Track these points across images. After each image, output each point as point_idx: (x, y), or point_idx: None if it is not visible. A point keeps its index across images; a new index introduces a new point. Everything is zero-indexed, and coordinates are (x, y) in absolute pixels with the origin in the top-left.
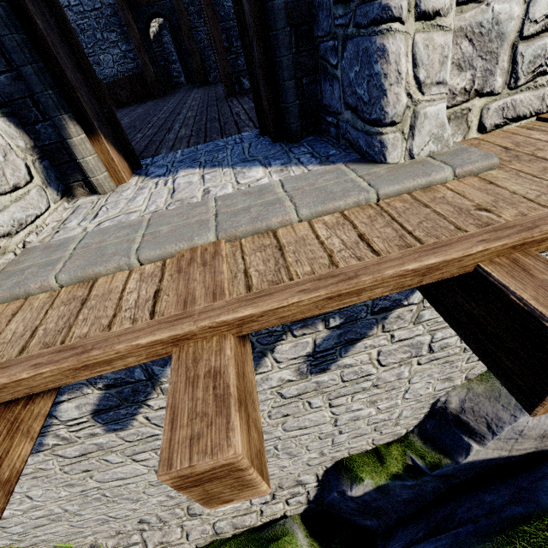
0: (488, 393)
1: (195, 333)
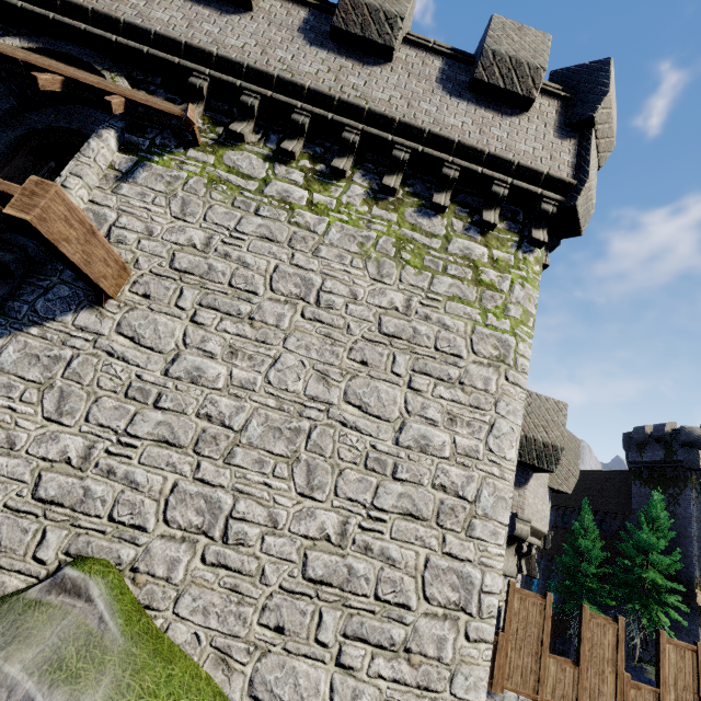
0: None
1: None
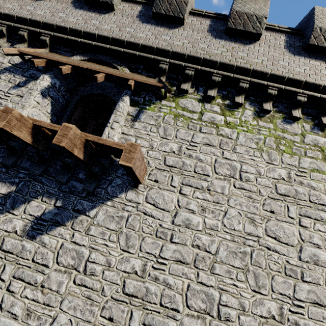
0: None
1: (29, 118)
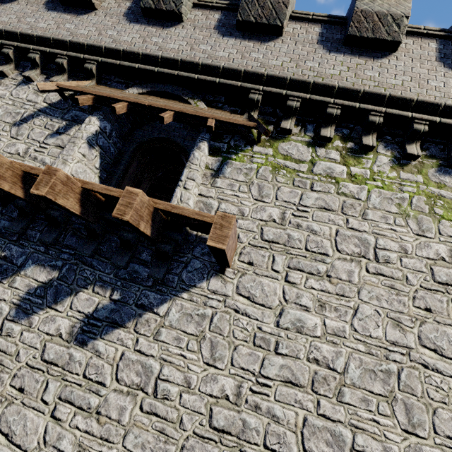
0: None
1: (76, 180)
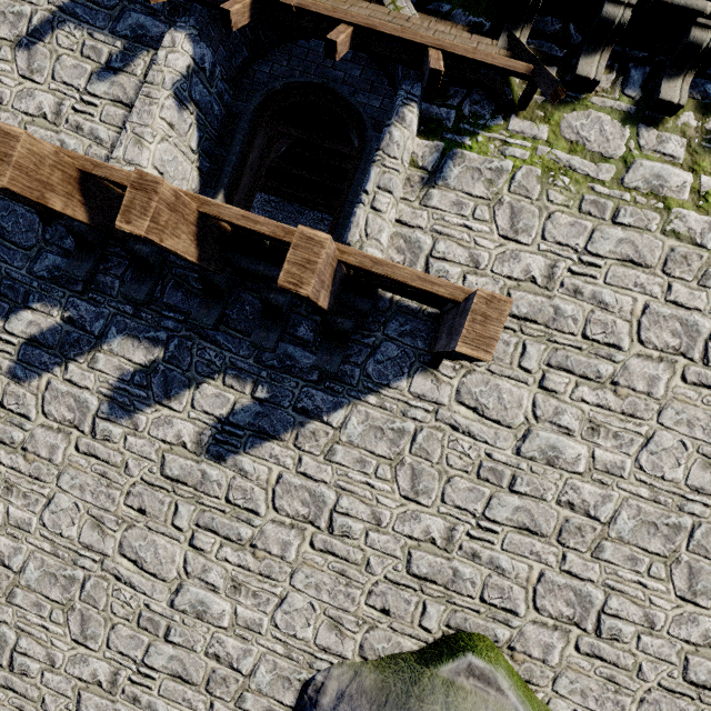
0: (375, 692)
1: (186, 195)
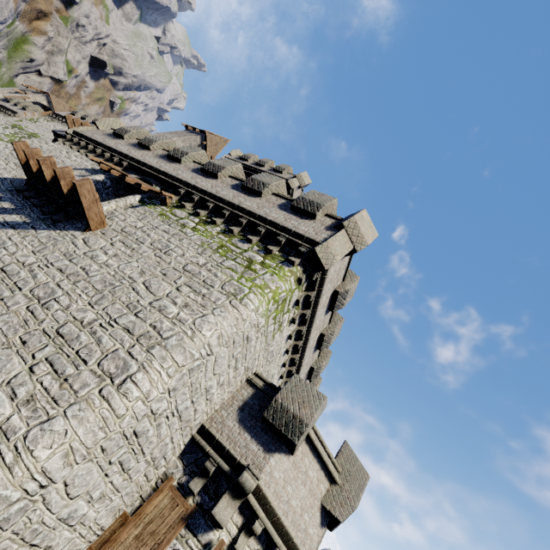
0: None
1: None
